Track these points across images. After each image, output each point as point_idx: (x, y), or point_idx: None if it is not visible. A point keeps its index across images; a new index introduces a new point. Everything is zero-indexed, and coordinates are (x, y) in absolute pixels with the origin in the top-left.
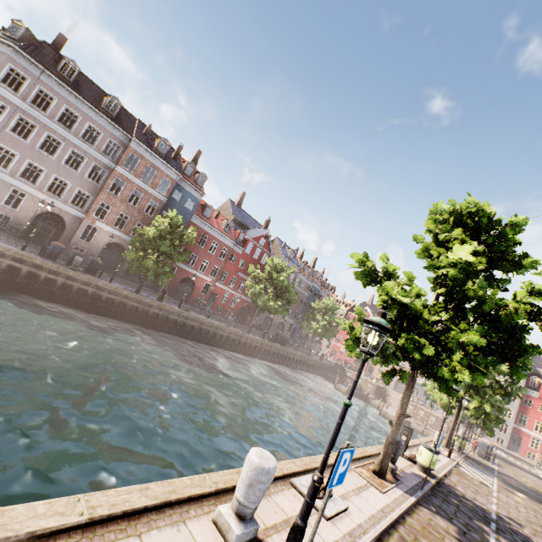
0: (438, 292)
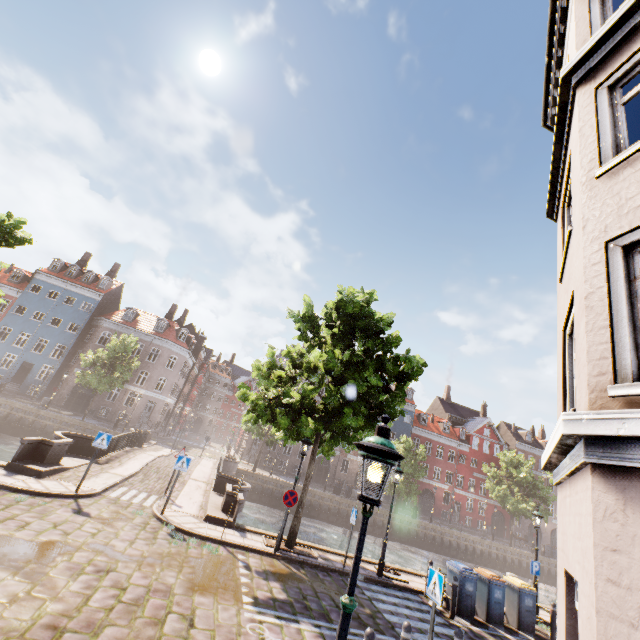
0: None
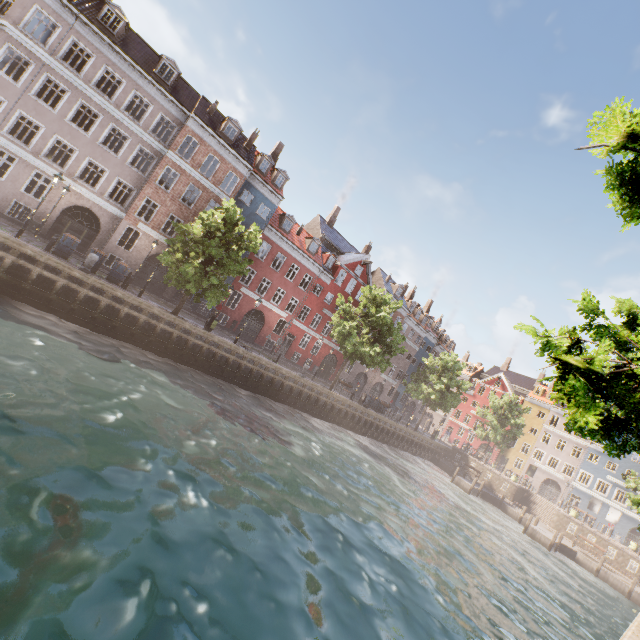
0: None
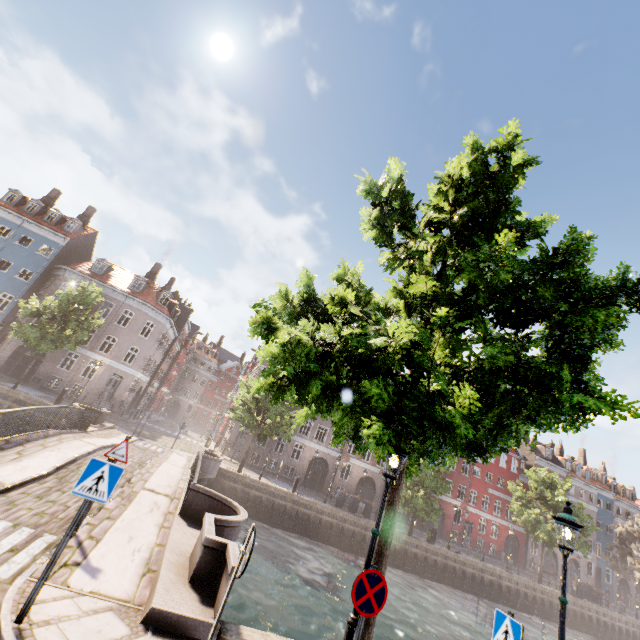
0: None
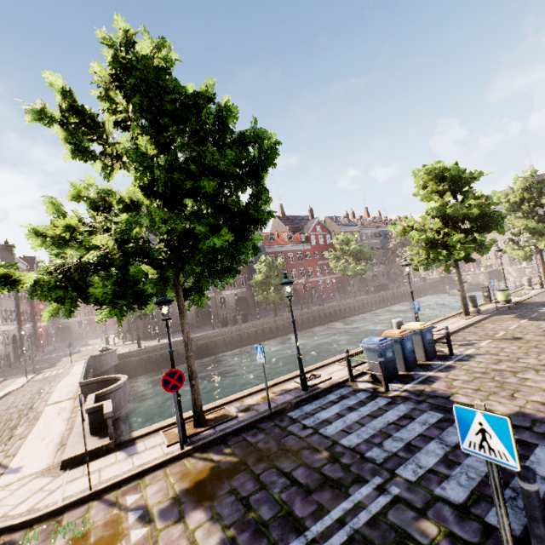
0: (439, 220)
